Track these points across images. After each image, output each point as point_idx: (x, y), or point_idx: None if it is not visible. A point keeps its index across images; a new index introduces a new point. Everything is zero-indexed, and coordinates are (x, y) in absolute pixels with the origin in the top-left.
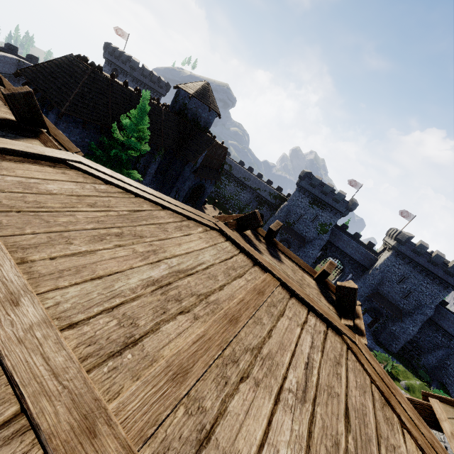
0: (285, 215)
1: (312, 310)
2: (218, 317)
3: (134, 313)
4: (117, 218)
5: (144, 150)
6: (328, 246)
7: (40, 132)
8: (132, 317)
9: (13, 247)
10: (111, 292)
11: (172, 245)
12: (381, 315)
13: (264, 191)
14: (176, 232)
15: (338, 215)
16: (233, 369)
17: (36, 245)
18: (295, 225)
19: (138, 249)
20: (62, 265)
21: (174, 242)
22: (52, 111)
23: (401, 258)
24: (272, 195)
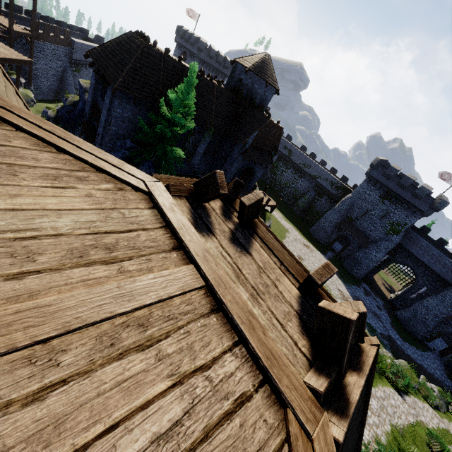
0: (347, 208)
1: (244, 344)
2: None
3: None
4: None
5: (188, 126)
6: (397, 250)
7: None
8: None
9: None
10: None
11: None
12: None
13: (326, 180)
14: (39, 180)
15: (416, 214)
16: None
17: None
18: (358, 222)
19: None
20: None
21: (3, 191)
22: (109, 88)
23: None
24: (334, 185)
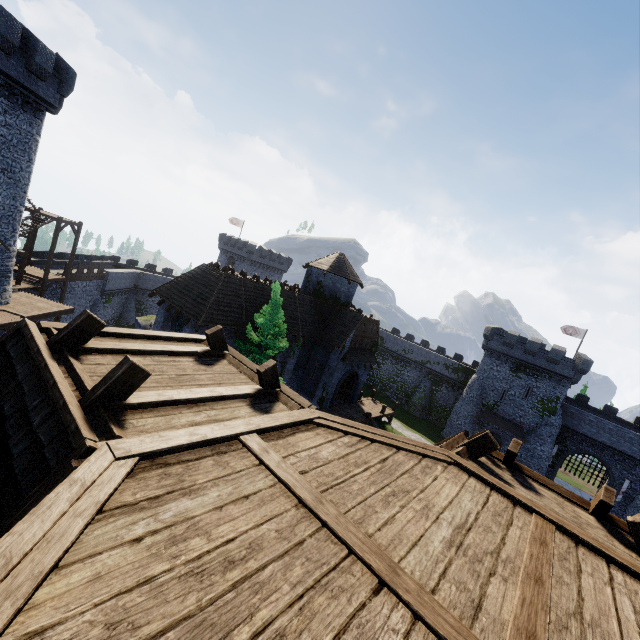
0: (478, 394)
1: (611, 561)
2: (522, 577)
3: (459, 577)
4: (379, 474)
5: (285, 346)
6: (565, 435)
7: (277, 393)
8: (460, 581)
9: (354, 523)
10: (432, 558)
11: (432, 495)
12: None
13: (437, 363)
14: (425, 477)
15: (563, 382)
16: (568, 635)
17: (362, 519)
18: (499, 408)
19: (415, 507)
20: (388, 535)
21: (432, 492)
22: (188, 325)
23: None
24: (450, 367)
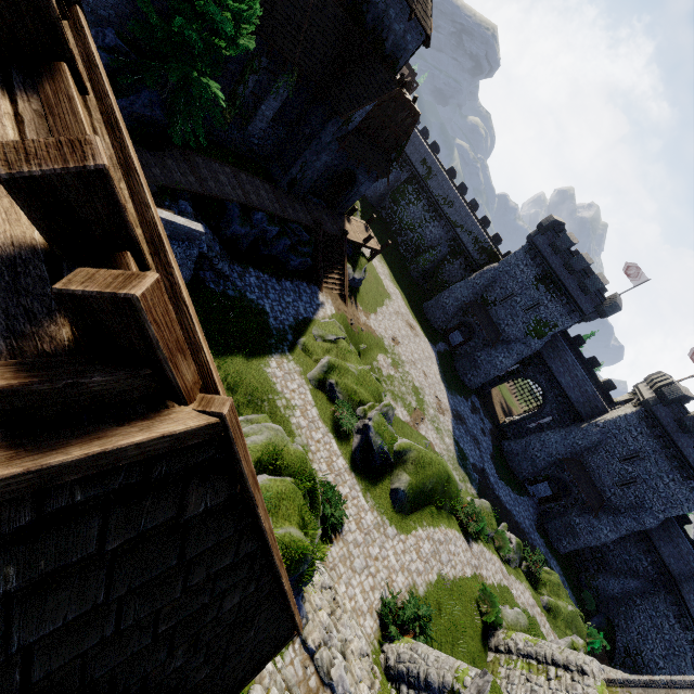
0: (485, 284)
1: None
2: None
3: None
4: None
5: (240, 41)
6: (534, 361)
7: None
8: None
9: None
10: None
11: None
12: (568, 495)
13: (469, 233)
14: None
15: (575, 315)
16: None
17: None
18: (494, 308)
19: None
20: None
21: None
22: None
23: (650, 425)
24: (479, 244)
